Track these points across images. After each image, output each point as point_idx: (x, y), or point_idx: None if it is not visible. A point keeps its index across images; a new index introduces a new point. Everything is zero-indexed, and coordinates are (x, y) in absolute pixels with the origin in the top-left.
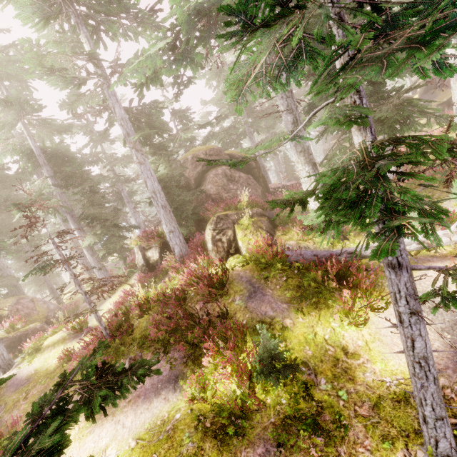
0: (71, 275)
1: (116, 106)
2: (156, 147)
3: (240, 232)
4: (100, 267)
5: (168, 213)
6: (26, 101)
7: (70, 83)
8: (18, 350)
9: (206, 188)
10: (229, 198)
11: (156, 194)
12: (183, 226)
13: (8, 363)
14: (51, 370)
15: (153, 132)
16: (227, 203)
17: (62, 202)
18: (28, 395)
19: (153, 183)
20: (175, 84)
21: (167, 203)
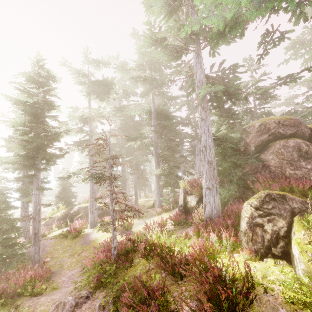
0: (110, 192)
1: (198, 71)
2: (224, 110)
3: (302, 232)
4: (158, 192)
5: (212, 169)
6: (154, 79)
7: (171, 55)
8: (104, 218)
9: (266, 157)
10: (295, 176)
11: (206, 149)
12: (225, 187)
13: (94, 224)
14: (98, 246)
15: (226, 97)
16: (289, 182)
17: (154, 142)
18: (81, 253)
19: (207, 138)
20: (261, 43)
21: (214, 160)
